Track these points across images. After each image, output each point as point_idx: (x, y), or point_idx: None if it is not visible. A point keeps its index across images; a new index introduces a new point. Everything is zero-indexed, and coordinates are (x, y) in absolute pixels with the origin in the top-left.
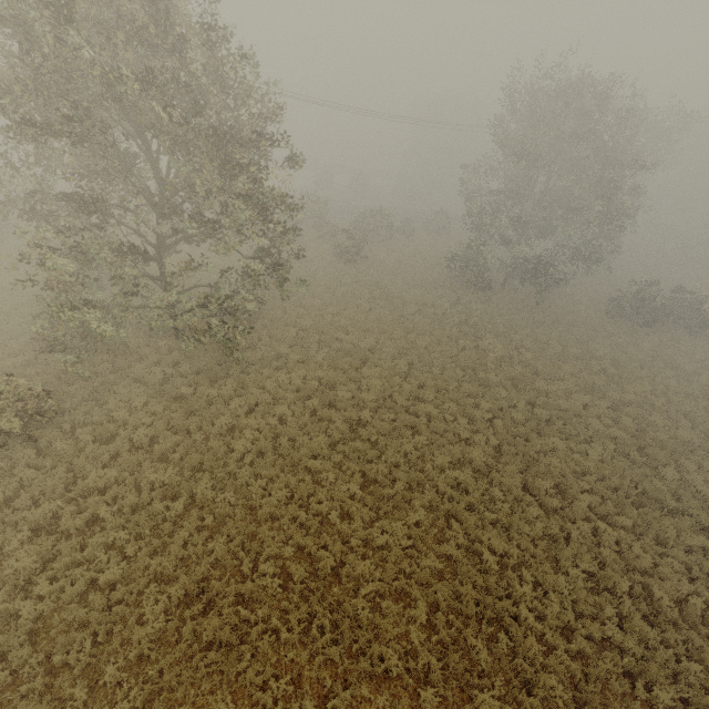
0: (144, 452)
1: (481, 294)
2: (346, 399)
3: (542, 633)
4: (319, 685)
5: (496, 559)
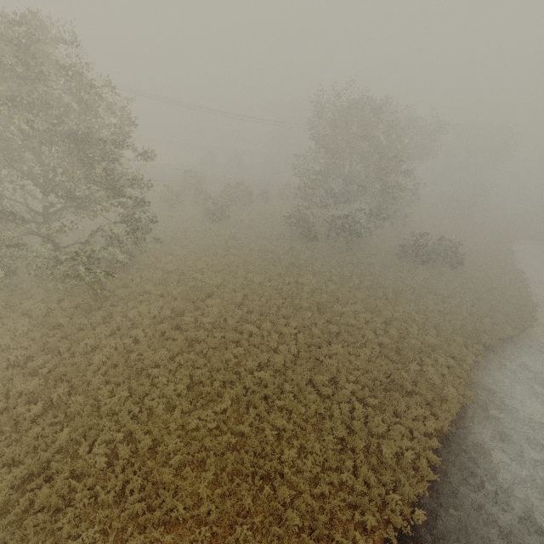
0: (20, 369)
1: (310, 243)
2: (190, 323)
3: (299, 482)
4: (124, 532)
5: (275, 433)
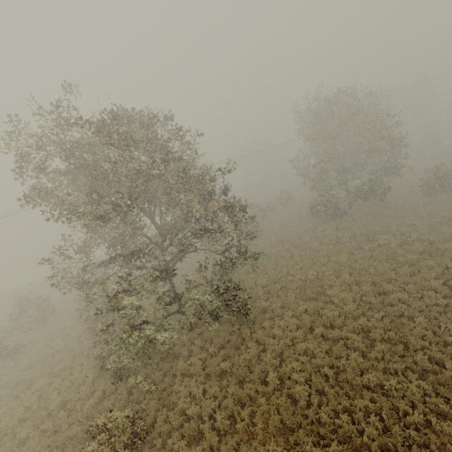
0: (229, 436)
1: (344, 218)
2: (336, 317)
3: None
4: None
5: None
